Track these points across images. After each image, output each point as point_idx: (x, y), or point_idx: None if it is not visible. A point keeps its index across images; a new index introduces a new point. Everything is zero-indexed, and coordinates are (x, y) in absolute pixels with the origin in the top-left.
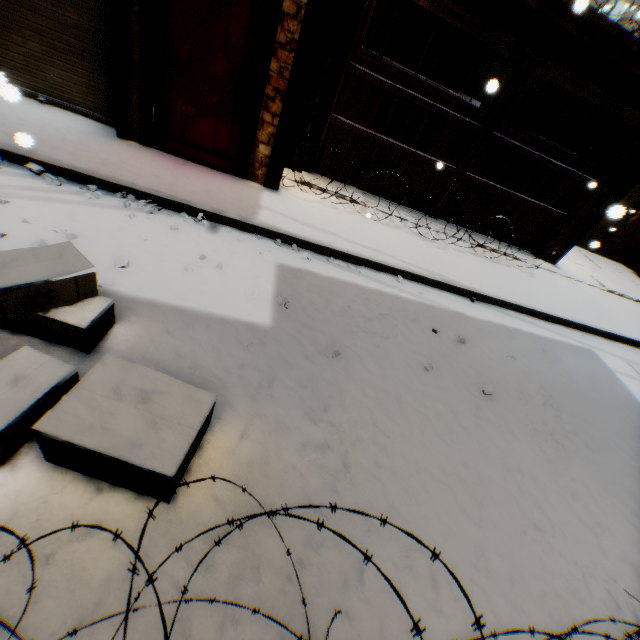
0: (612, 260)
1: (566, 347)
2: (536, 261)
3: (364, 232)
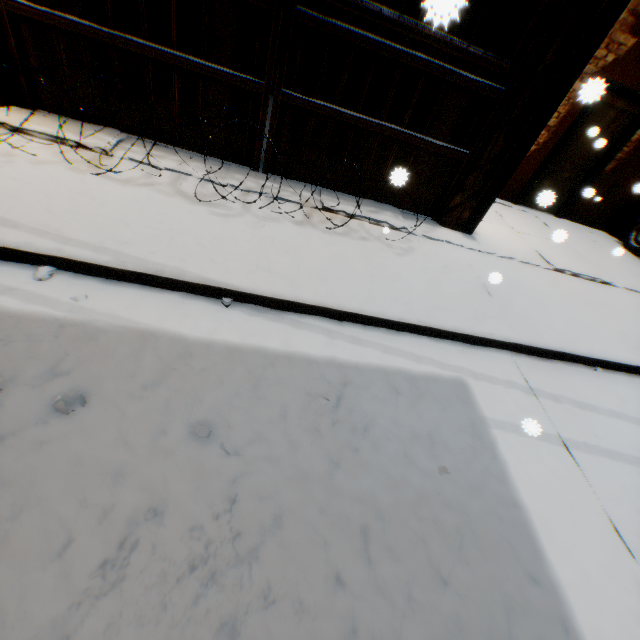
0: (590, 227)
1: (403, 382)
2: (435, 231)
3: (26, 191)
